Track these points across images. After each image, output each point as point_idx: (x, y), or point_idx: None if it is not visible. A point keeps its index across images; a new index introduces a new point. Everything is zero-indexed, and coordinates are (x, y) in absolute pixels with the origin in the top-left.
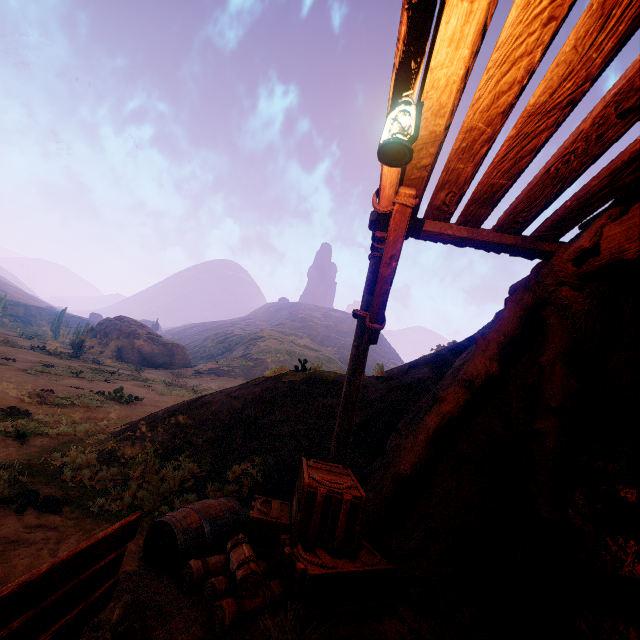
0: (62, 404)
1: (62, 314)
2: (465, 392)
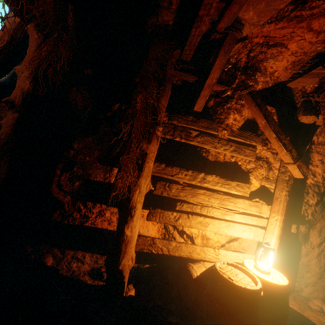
0: None
1: None
2: None
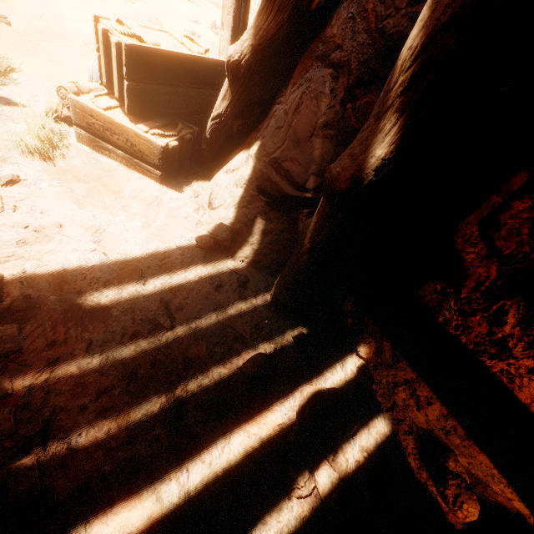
0: None
1: None
2: None
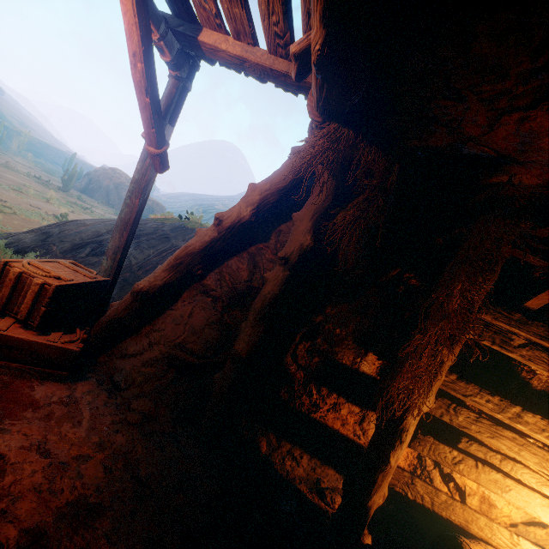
0: (2, 211)
1: (72, 158)
2: (214, 230)
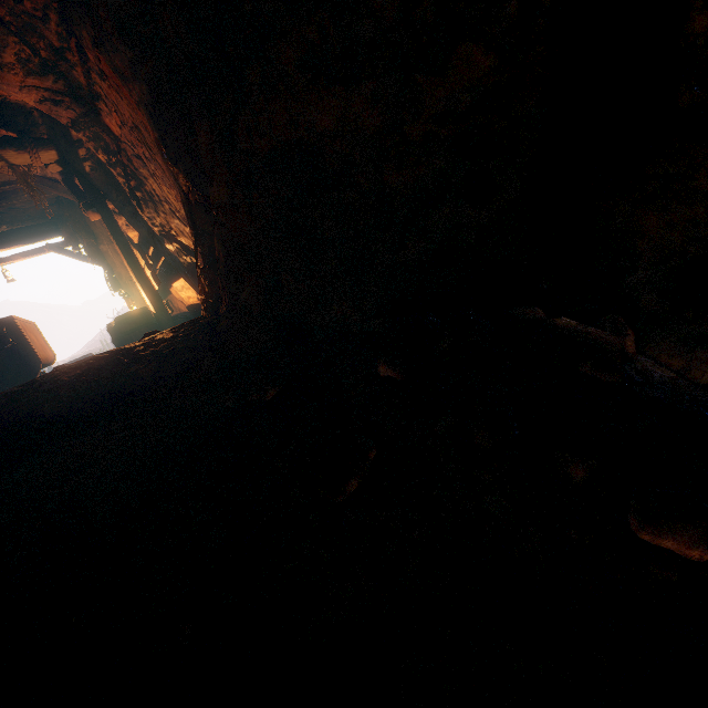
0: None
1: None
2: None
